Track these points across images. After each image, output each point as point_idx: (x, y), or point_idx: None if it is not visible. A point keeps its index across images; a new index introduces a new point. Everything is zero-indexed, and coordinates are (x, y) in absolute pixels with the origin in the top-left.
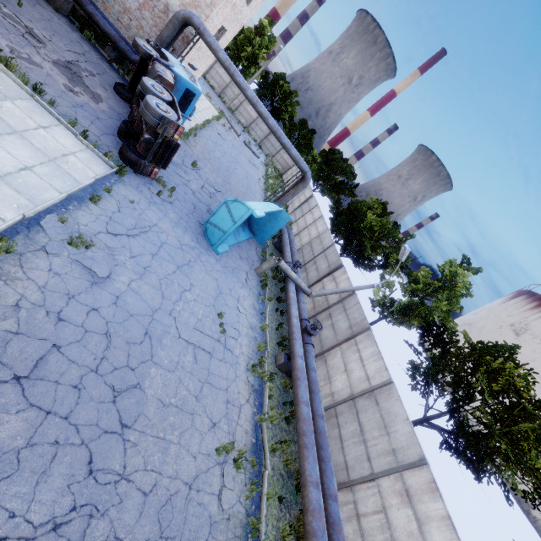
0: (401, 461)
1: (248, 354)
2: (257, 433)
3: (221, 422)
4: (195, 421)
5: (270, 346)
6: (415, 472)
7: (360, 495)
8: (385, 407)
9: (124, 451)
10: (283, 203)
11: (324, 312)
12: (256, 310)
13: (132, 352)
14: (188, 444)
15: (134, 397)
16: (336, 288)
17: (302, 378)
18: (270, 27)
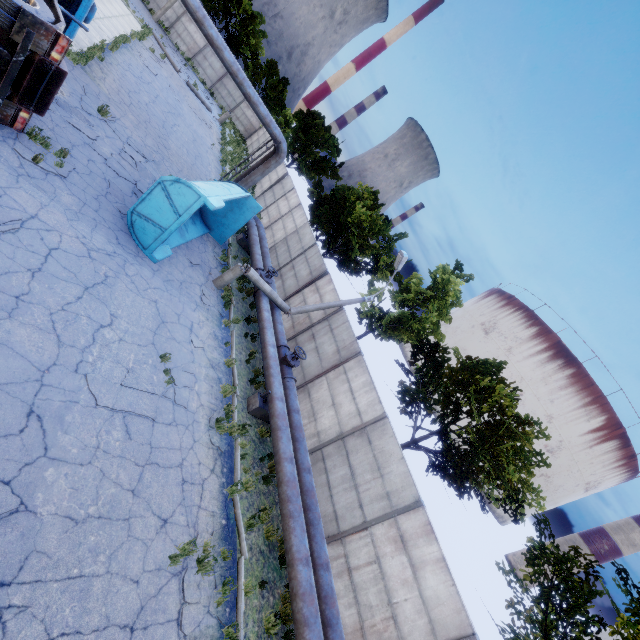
0: (396, 506)
1: (210, 405)
2: (228, 510)
3: (175, 514)
4: (134, 528)
5: (240, 386)
6: (410, 515)
7: (352, 547)
8: (378, 445)
9: (2, 629)
10: (249, 184)
11: (306, 332)
12: (218, 340)
13: (2, 452)
14: (123, 567)
15: (15, 529)
16: (321, 303)
17: (283, 427)
18: None
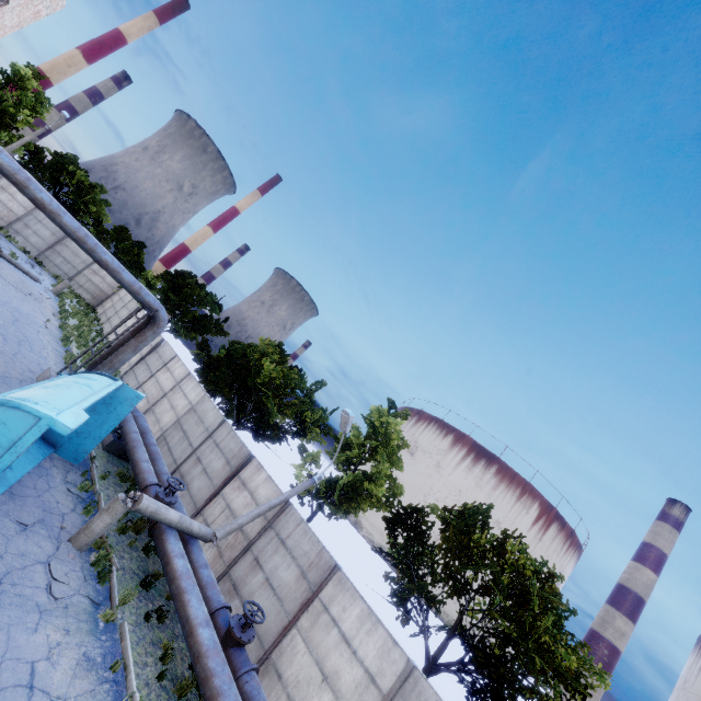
0: None
1: None
2: None
3: None
4: None
5: None
6: None
7: None
8: None
9: None
10: (116, 366)
11: (243, 558)
12: (96, 666)
13: None
14: None
15: None
16: (259, 506)
17: None
18: (36, 81)
